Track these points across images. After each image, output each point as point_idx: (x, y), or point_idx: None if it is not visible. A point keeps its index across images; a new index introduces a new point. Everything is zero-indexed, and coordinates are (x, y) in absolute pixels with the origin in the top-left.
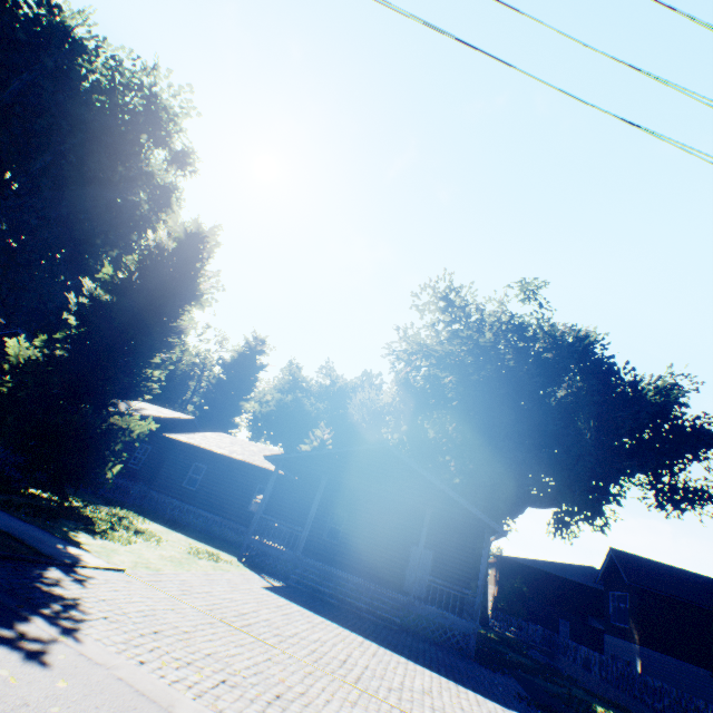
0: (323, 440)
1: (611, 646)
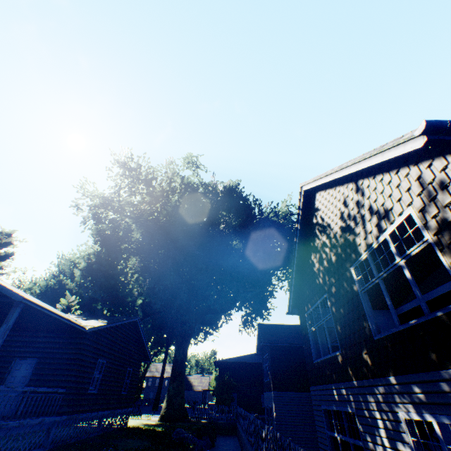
0: (68, 306)
1: (266, 401)
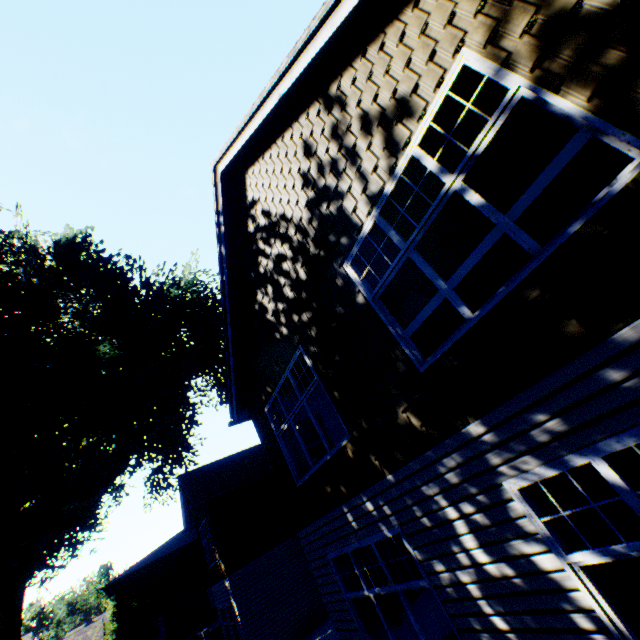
0: None
1: (218, 599)
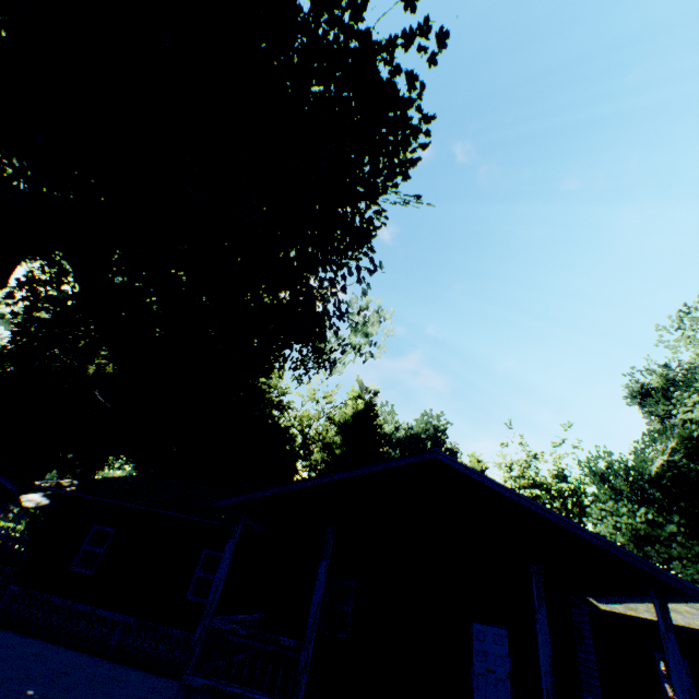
0: None
1: None
